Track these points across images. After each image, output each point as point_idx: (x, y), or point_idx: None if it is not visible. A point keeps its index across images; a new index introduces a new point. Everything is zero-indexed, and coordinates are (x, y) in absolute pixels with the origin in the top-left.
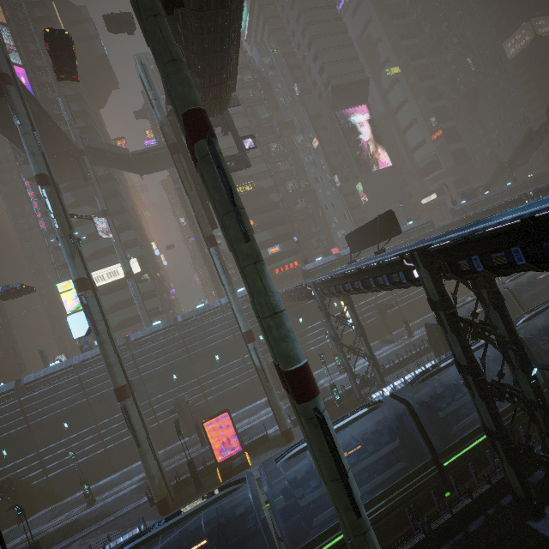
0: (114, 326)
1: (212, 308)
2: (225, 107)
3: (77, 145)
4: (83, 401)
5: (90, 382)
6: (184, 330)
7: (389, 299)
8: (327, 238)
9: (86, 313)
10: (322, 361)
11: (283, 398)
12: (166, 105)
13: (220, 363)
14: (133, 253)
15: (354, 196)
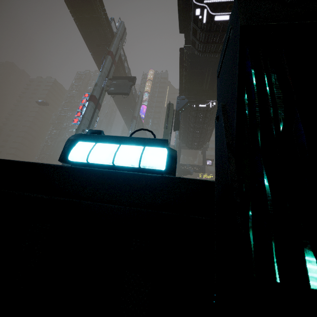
0: None
1: None
2: (200, 148)
3: (147, 136)
4: None
5: None
6: None
7: None
8: None
9: None
10: None
11: None
12: None
13: None
14: None
15: None
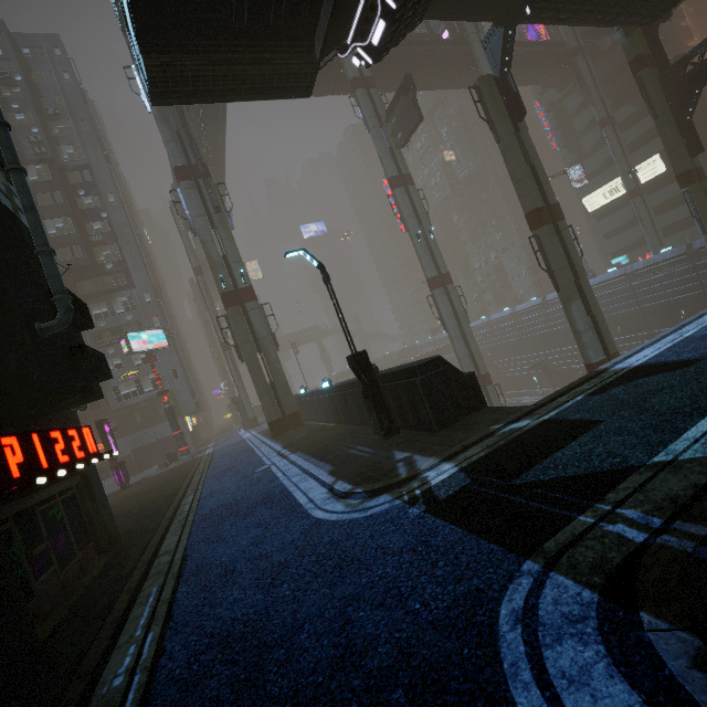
0: (632, 243)
1: None
2: None
3: (568, 46)
4: None
5: None
6: (700, 261)
7: None
8: None
9: None
10: None
11: None
12: None
13: None
14: (655, 147)
15: None
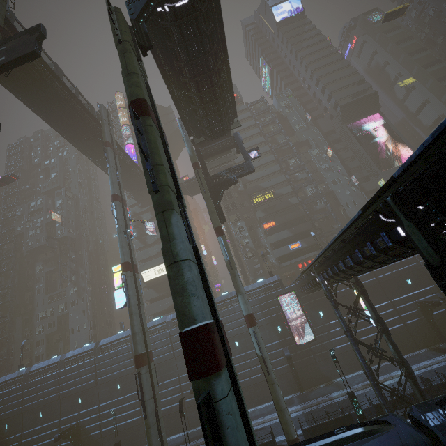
0: (167, 308)
1: (233, 296)
2: (227, 128)
3: None
4: (132, 367)
5: None
6: None
7: (435, 297)
8: None
9: (123, 288)
10: (334, 359)
11: (302, 401)
12: None
13: (239, 350)
14: None
15: None
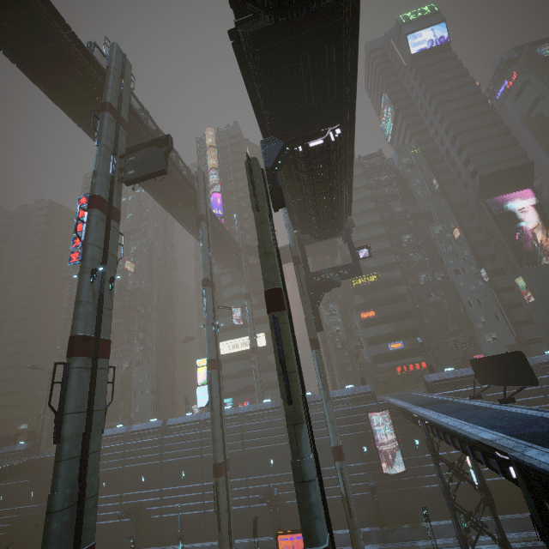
0: (237, 390)
1: (317, 399)
2: (338, 231)
3: (239, 245)
4: (199, 457)
5: (207, 440)
6: None
7: None
8: (469, 340)
9: (208, 389)
10: (426, 518)
11: (381, 540)
12: None
13: None
14: (263, 328)
15: (513, 292)
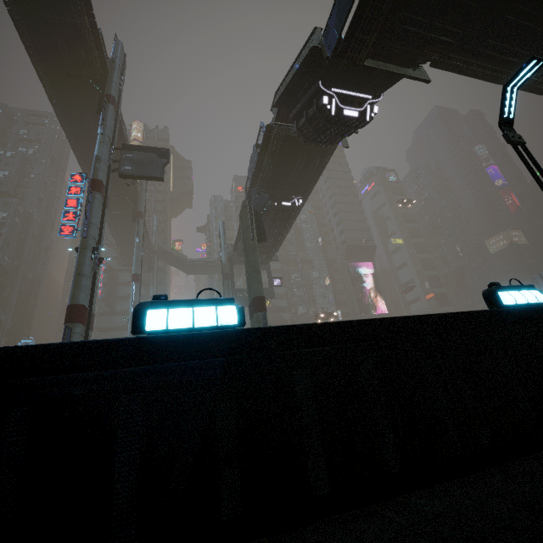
0: None
1: None
2: (268, 262)
3: (154, 247)
4: None
5: None
6: None
7: None
8: None
9: None
10: None
11: None
12: (229, 245)
13: None
14: None
15: None
